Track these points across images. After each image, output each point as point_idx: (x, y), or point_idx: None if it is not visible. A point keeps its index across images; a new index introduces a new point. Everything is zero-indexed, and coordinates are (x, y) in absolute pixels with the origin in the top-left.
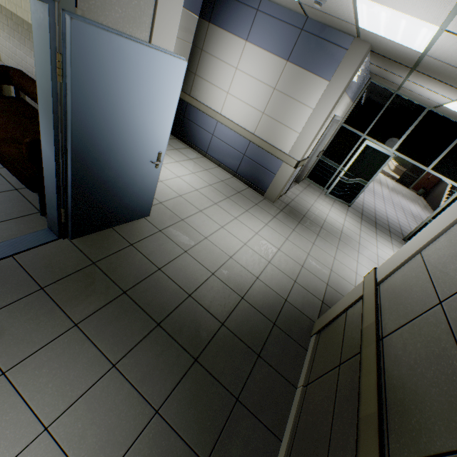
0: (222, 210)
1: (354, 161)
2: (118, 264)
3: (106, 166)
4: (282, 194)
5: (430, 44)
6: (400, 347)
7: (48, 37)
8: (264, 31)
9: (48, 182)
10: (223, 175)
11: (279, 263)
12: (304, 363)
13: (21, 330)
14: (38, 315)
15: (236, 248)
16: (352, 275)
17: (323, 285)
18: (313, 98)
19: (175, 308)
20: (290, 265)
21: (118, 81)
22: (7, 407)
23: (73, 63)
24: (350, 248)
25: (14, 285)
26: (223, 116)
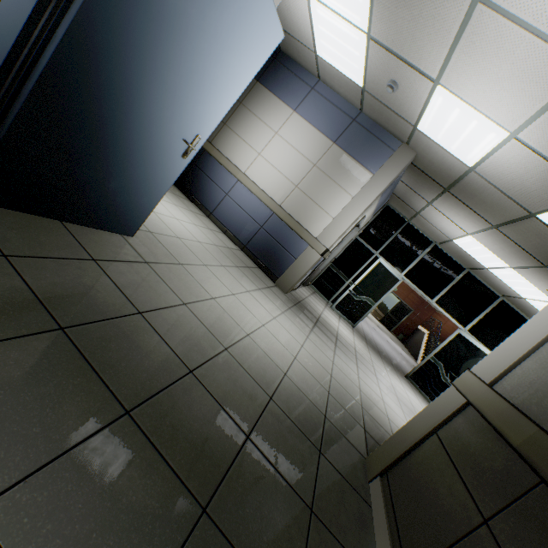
0: (231, 276)
1: (366, 276)
2: (61, 277)
3: (119, 94)
4: (294, 288)
5: (486, 157)
6: None
7: None
8: (315, 109)
9: None
10: (230, 243)
11: (306, 363)
12: (376, 532)
13: None
14: None
15: (253, 325)
16: (380, 401)
17: (358, 407)
18: (355, 186)
19: (164, 388)
20: (319, 370)
21: None
22: None
23: None
24: (368, 369)
25: None
26: (247, 176)
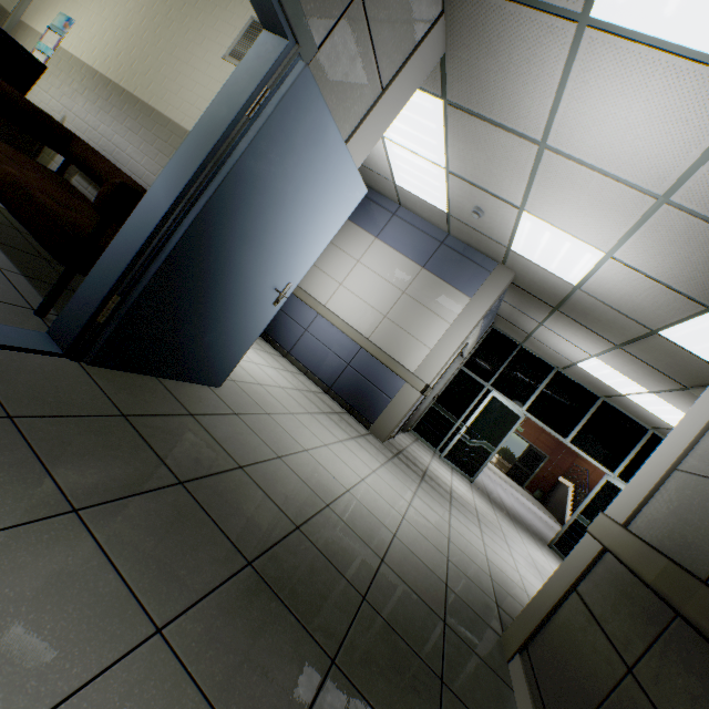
0: (320, 424)
1: (479, 414)
2: (169, 434)
3: (225, 260)
4: (392, 435)
5: (588, 275)
6: None
7: (266, 68)
8: (399, 234)
9: (122, 244)
10: (313, 386)
11: (417, 524)
12: None
13: None
14: None
15: (352, 480)
16: (515, 574)
17: (486, 577)
18: (452, 312)
19: (276, 542)
20: (433, 532)
21: (304, 160)
22: None
23: (279, 106)
24: (495, 534)
25: None
26: (328, 308)
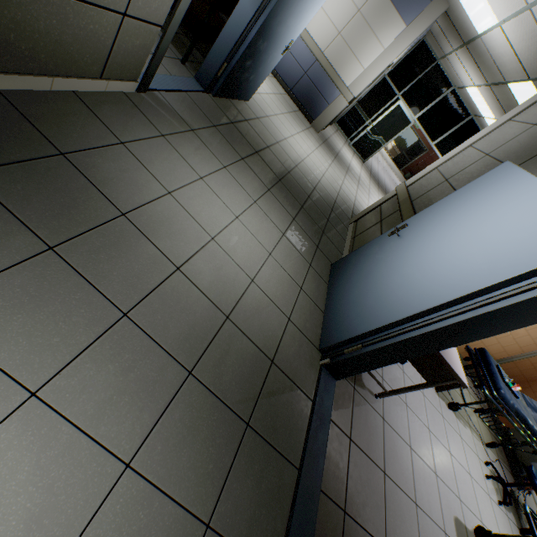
0: (288, 122)
1: (384, 118)
2: (245, 131)
3: (268, 38)
4: (323, 129)
5: (487, 31)
6: (423, 199)
7: None
8: None
9: (228, 34)
10: (280, 88)
11: (329, 179)
12: (348, 234)
13: (219, 148)
14: (222, 143)
15: (304, 156)
16: (366, 207)
17: (352, 204)
18: (388, 38)
19: (284, 176)
20: (335, 184)
21: None
22: (235, 184)
23: None
24: (364, 191)
25: (200, 116)
26: None
